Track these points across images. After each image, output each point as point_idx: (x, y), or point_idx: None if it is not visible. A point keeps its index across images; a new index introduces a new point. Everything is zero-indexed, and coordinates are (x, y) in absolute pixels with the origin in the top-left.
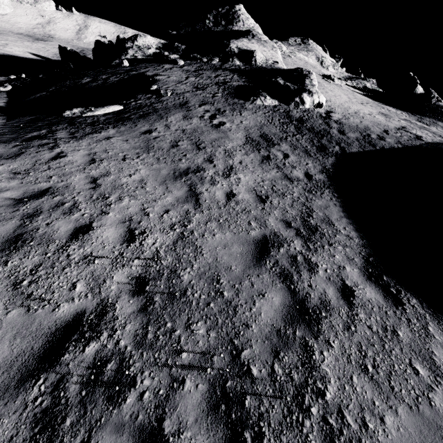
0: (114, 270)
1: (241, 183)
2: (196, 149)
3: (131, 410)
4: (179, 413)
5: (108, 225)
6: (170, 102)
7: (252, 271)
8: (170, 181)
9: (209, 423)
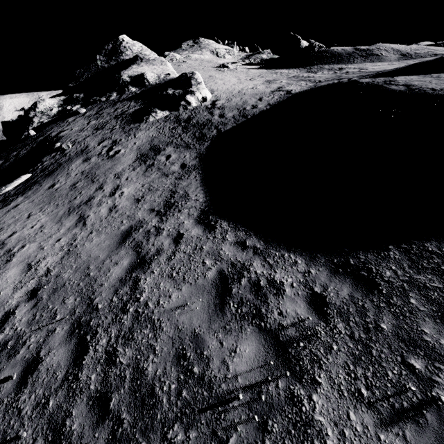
0: (15, 293)
1: (123, 195)
2: (91, 183)
3: (22, 356)
4: (50, 345)
5: (11, 268)
6: (73, 152)
7: (114, 252)
8: (65, 218)
9: (67, 341)
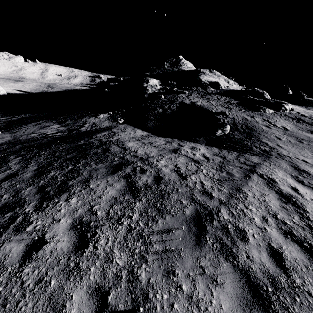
0: None
1: None
2: None
3: None
4: None
5: None
6: (238, 119)
7: None
8: None
9: None
